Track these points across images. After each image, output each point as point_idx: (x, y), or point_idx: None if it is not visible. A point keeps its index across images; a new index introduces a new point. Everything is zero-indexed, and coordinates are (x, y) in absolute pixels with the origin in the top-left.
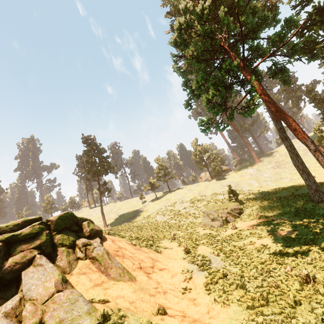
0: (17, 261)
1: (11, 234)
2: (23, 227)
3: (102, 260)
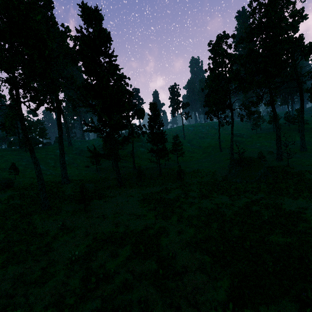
0: None
1: None
2: None
3: None
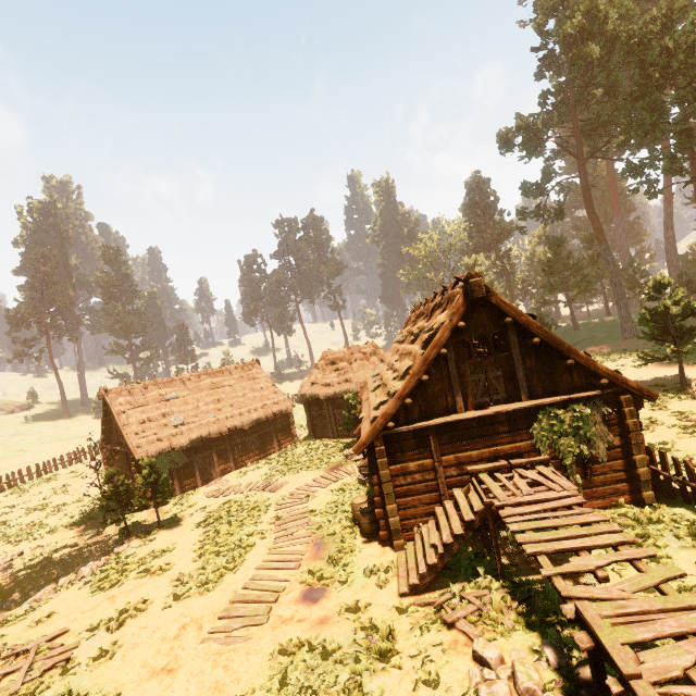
0: None
1: None
2: None
3: None
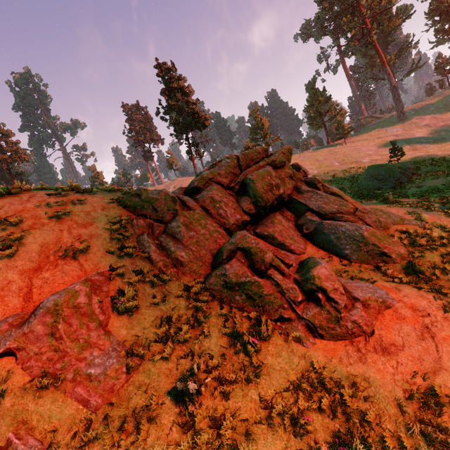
0: (287, 186)
1: (271, 159)
2: (263, 156)
3: (343, 196)
